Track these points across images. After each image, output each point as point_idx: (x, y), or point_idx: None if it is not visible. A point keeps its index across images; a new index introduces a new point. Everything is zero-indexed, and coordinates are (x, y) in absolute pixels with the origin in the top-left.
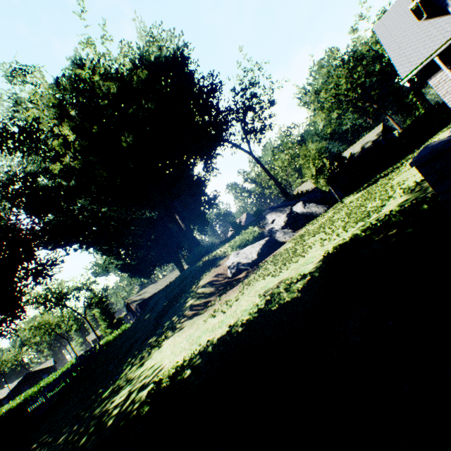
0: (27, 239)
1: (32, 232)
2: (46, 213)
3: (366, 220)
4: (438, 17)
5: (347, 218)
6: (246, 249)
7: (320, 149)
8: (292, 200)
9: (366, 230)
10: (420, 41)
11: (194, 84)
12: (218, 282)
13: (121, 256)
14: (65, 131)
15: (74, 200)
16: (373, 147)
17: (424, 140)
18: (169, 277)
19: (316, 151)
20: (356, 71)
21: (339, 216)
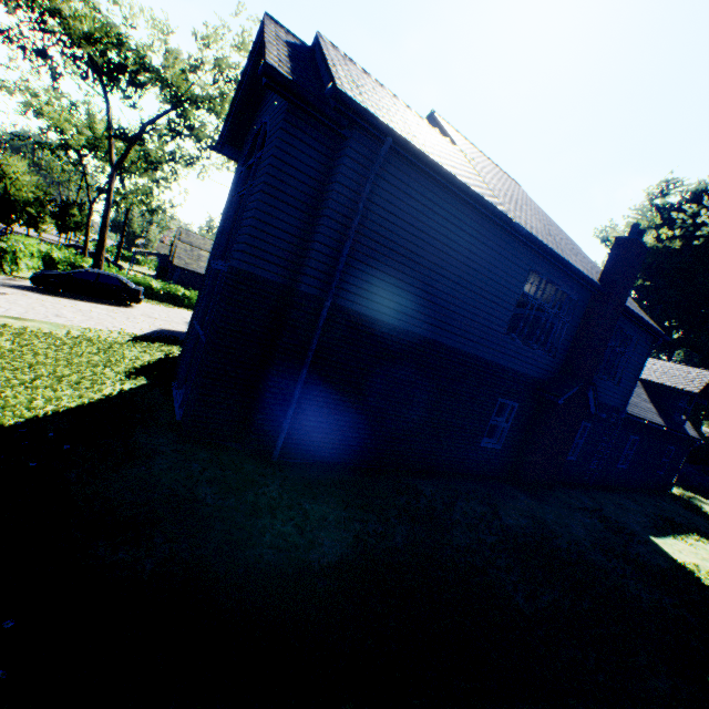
0: None
1: None
2: None
3: None
4: None
5: None
6: None
7: None
8: None
9: None
10: None
11: None
12: None
13: None
14: None
15: None
16: None
17: None
18: None
19: None
20: None
21: None
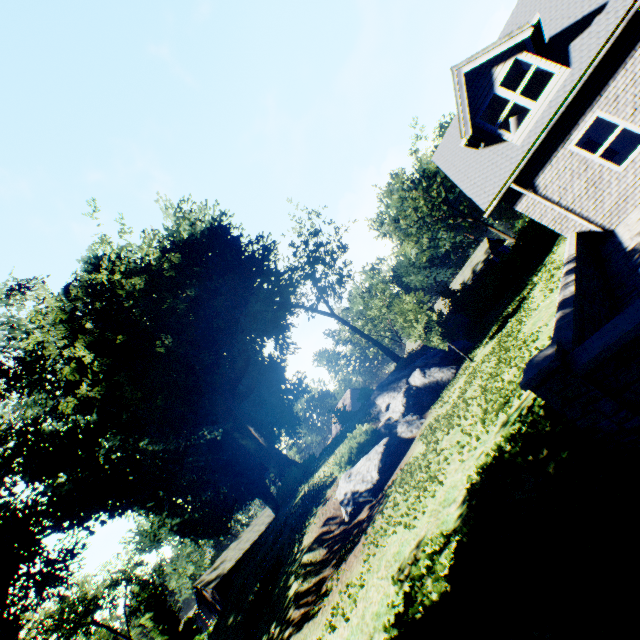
0: (26, 524)
1: (35, 511)
2: (56, 473)
3: (507, 410)
4: (496, 144)
5: (483, 397)
6: (360, 464)
7: (418, 299)
8: (406, 366)
9: (510, 440)
10: (487, 169)
11: (242, 252)
12: (330, 534)
13: (177, 508)
14: (79, 352)
15: (97, 442)
16: (486, 268)
17: (544, 251)
18: (257, 523)
19: (415, 303)
20: (433, 189)
21: (473, 391)
